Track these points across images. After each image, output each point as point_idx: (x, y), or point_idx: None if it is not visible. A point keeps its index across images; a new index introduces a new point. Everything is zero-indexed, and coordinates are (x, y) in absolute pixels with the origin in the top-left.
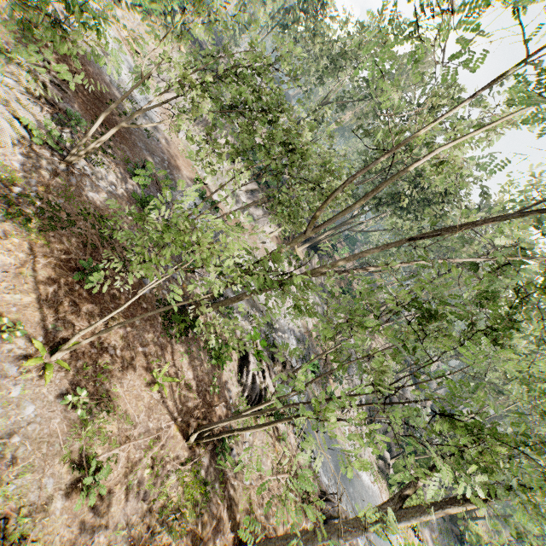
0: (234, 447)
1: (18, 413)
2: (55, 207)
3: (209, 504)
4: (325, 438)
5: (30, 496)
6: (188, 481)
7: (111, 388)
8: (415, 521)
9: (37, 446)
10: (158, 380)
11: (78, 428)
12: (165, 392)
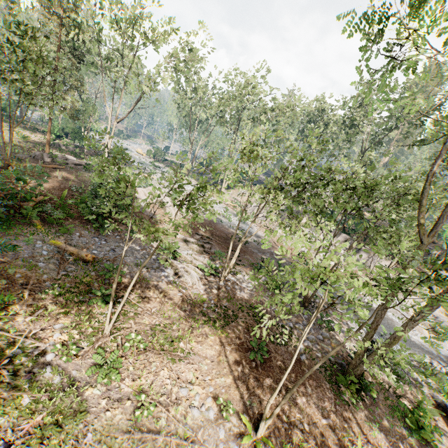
0: None
1: None
2: (225, 309)
3: None
4: None
5: None
6: None
7: None
8: None
9: None
10: None
11: None
12: None
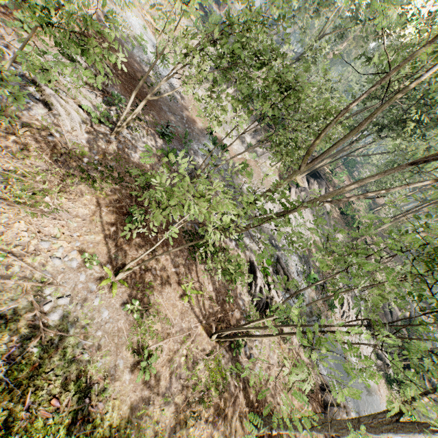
0: (246, 344)
1: (99, 316)
2: (110, 169)
3: (228, 385)
4: None
5: (110, 370)
6: (213, 367)
7: (155, 299)
8: (412, 436)
9: (111, 338)
10: (187, 292)
11: (136, 327)
12: (193, 302)
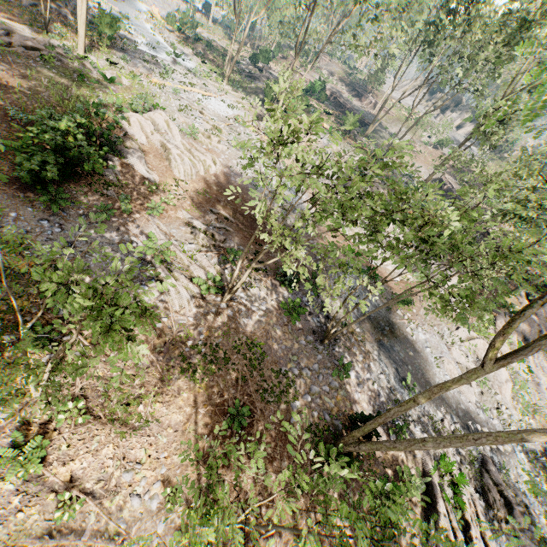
0: None
1: None
2: (216, 348)
3: None
4: None
5: None
6: None
7: None
8: None
9: None
10: None
11: None
12: None
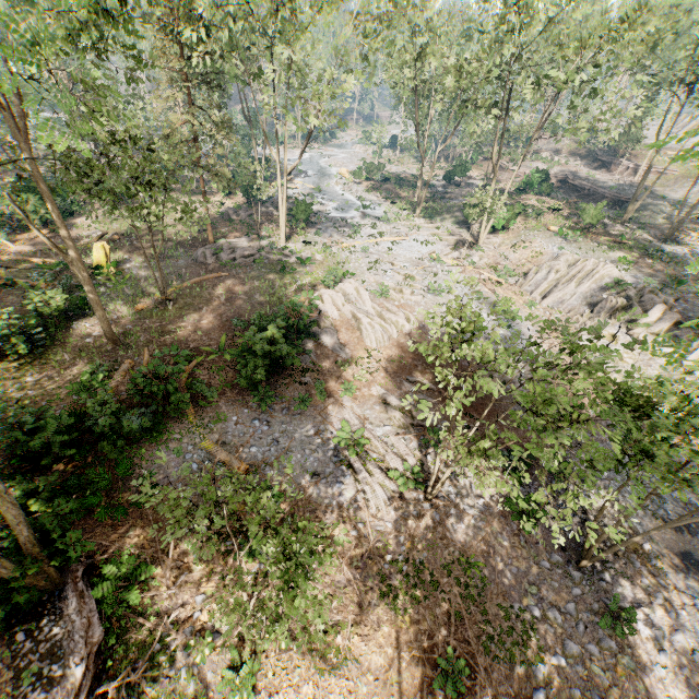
0: None
1: None
2: (420, 566)
3: None
4: None
5: None
6: None
7: None
8: None
9: None
10: None
11: None
12: None
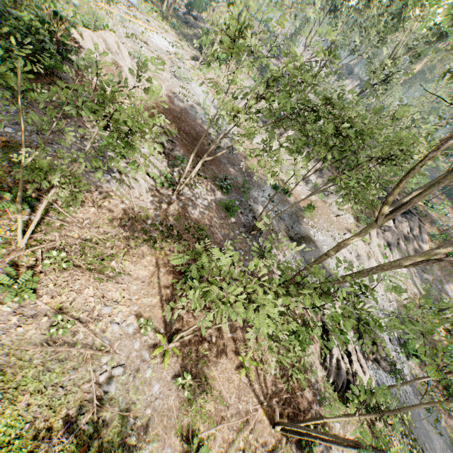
0: None
1: (149, 389)
2: (170, 228)
3: None
4: (444, 441)
5: None
6: None
7: (208, 371)
8: None
9: (160, 418)
10: (245, 363)
11: (186, 406)
12: (251, 376)
